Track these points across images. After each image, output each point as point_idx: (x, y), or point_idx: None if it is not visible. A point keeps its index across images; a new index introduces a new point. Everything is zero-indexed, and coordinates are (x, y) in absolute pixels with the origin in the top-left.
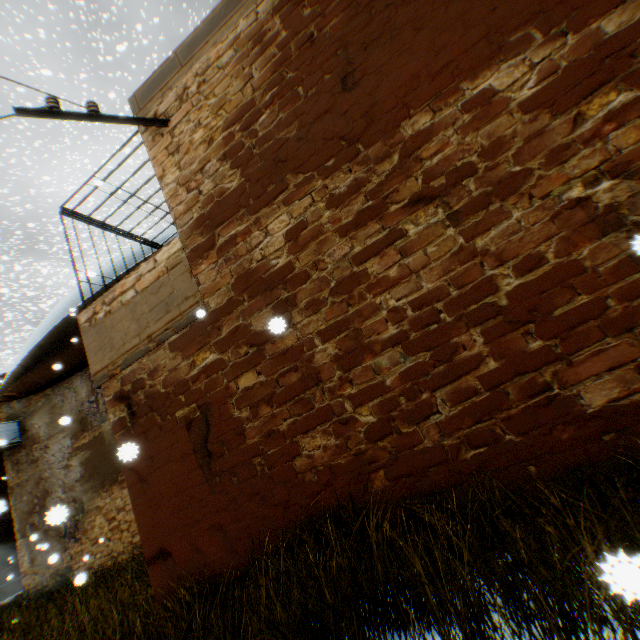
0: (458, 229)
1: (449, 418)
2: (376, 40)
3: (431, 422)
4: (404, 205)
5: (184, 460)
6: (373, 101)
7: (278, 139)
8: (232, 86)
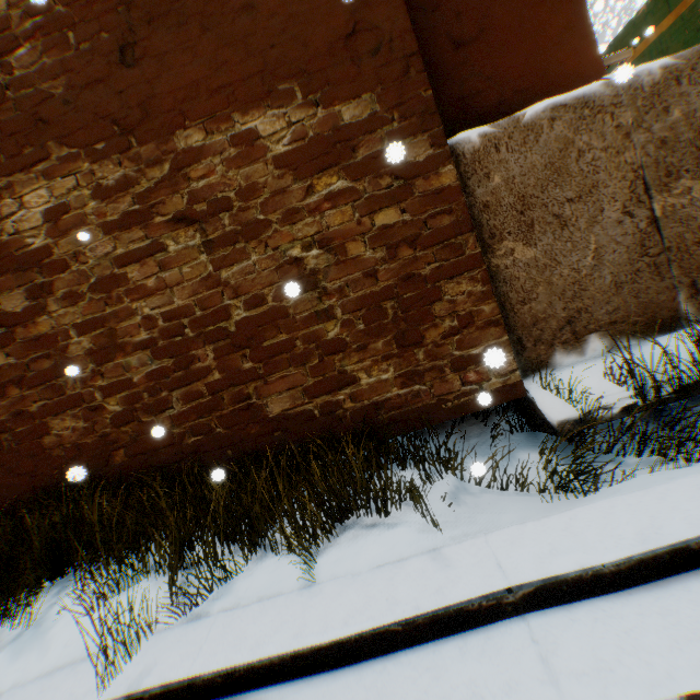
0: (210, 257)
1: (180, 413)
2: (163, 17)
3: (167, 415)
4: (169, 220)
5: None
6: (152, 92)
7: (42, 91)
8: None
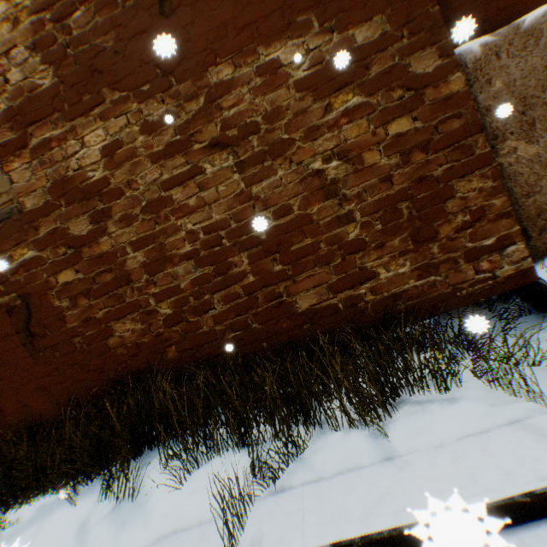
0: (242, 176)
1: (221, 312)
2: None
3: (209, 315)
4: (205, 146)
5: (9, 340)
6: (187, 37)
7: (95, 46)
8: None
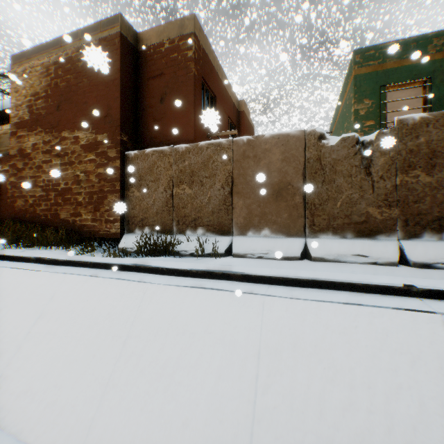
0: (61, 168)
1: (44, 209)
2: (69, 100)
3: (41, 208)
4: (56, 154)
5: None
6: (62, 119)
7: (41, 112)
8: (37, 82)
